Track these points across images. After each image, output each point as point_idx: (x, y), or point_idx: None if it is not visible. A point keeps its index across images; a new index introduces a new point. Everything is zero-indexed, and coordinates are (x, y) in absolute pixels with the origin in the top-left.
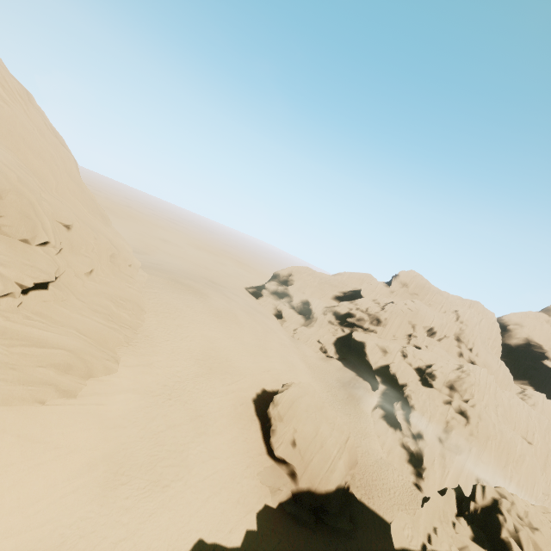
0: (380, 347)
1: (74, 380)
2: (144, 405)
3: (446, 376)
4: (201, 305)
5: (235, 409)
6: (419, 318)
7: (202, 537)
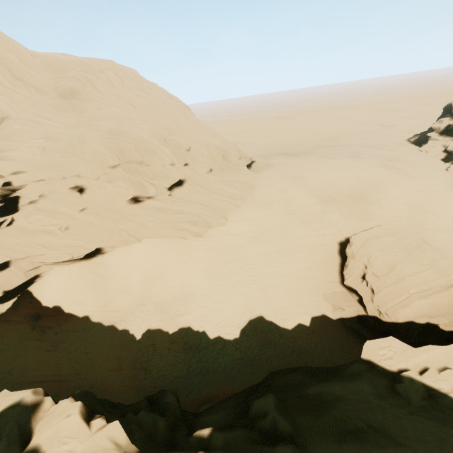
0: None
1: (200, 229)
2: (240, 242)
3: None
4: (308, 172)
5: (314, 248)
6: None
7: (263, 315)
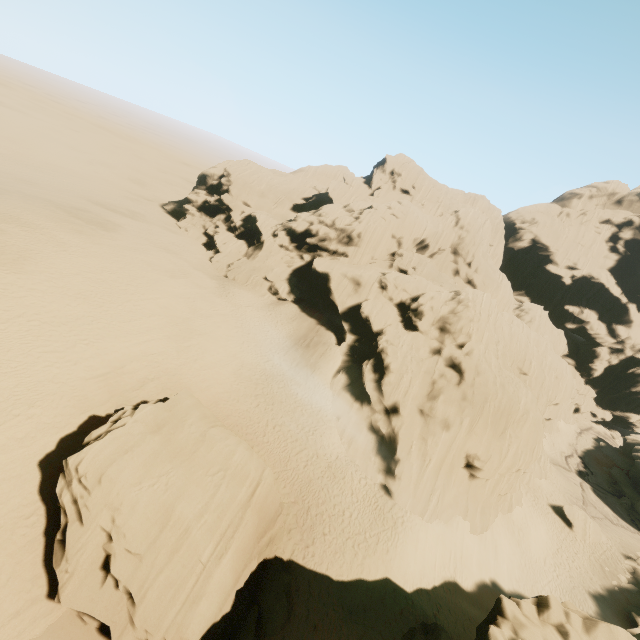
0: (351, 278)
1: None
2: None
3: (437, 312)
4: None
5: None
6: (407, 228)
7: None
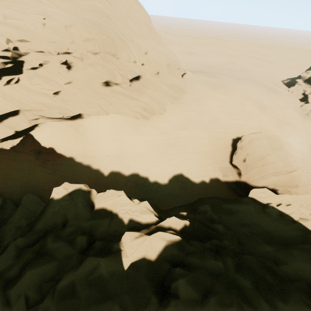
0: None
1: (148, 114)
2: (172, 128)
3: None
4: (220, 89)
5: (218, 140)
6: None
7: (183, 173)
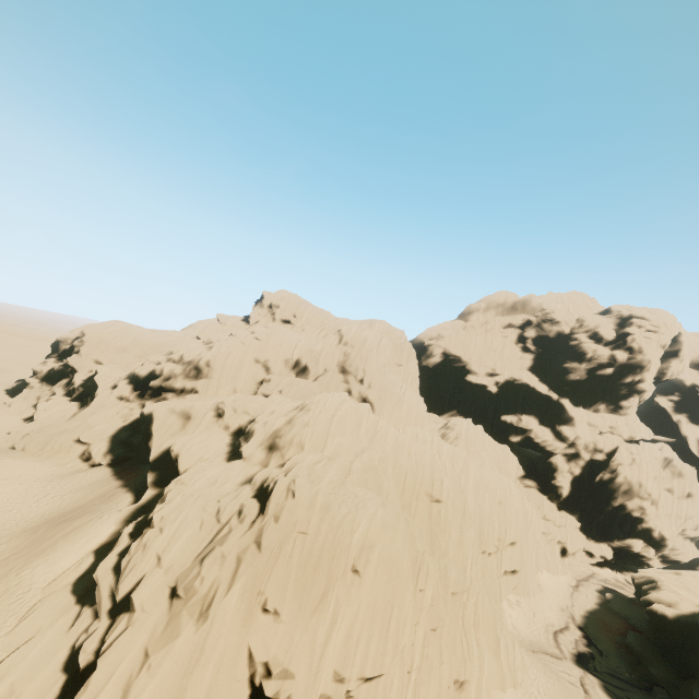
0: (180, 412)
1: None
2: None
3: (270, 427)
4: None
5: None
6: (272, 349)
7: None
